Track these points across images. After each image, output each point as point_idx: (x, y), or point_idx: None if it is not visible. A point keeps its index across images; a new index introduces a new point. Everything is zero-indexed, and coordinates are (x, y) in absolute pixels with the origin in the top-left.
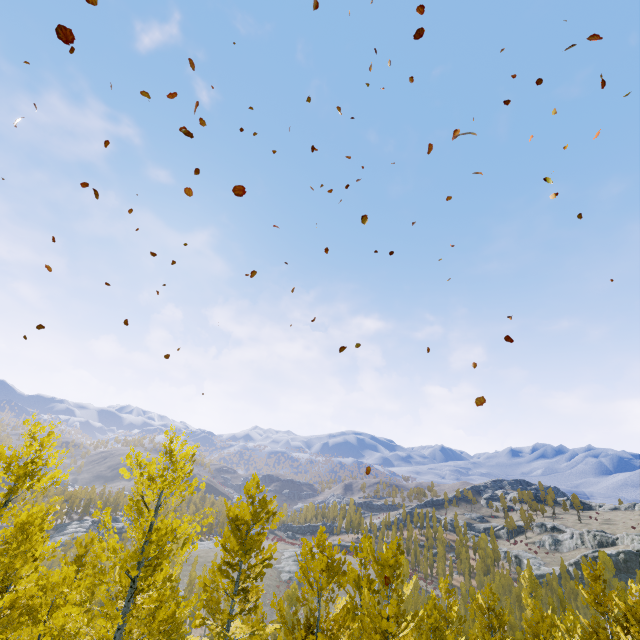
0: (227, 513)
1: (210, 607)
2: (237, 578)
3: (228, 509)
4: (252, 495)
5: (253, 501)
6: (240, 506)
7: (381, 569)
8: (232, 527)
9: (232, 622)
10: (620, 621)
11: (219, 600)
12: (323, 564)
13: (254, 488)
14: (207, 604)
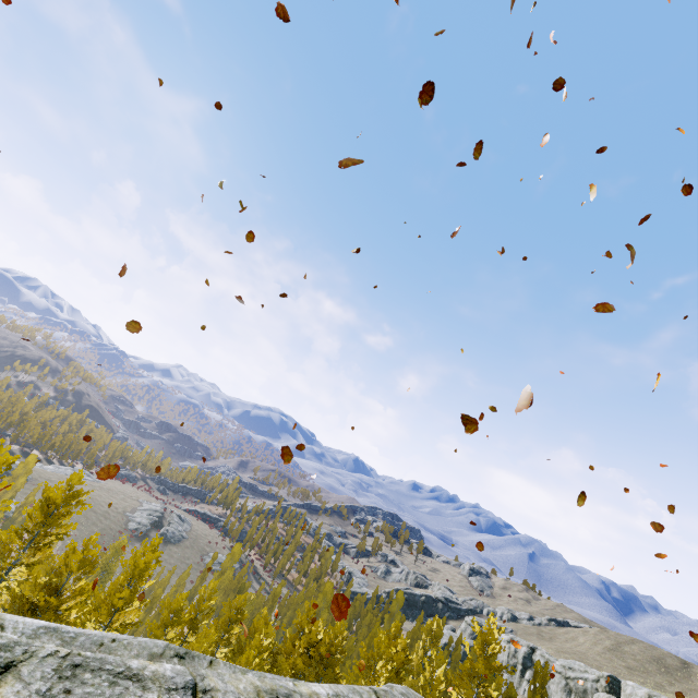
0: (45, 491)
1: (1, 553)
2: (32, 540)
3: (46, 489)
4: (72, 485)
5: (71, 489)
6: (60, 488)
7: (134, 568)
8: (42, 504)
9: (18, 566)
10: (366, 641)
11: (12, 549)
12: (79, 558)
13: (76, 480)
14: None
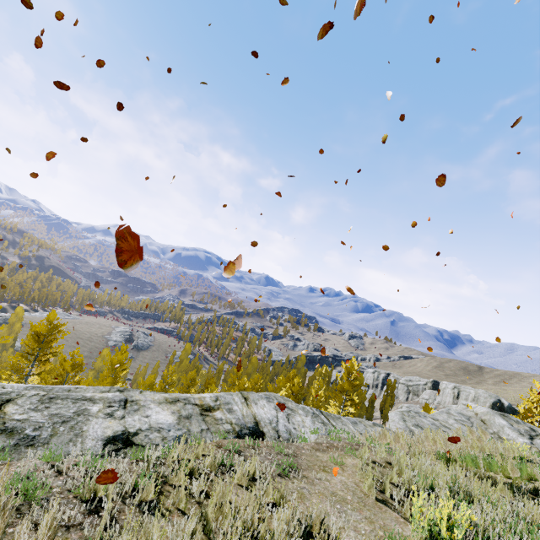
0: (32, 328)
1: (17, 370)
2: (35, 359)
3: (32, 326)
4: (50, 321)
5: (51, 324)
6: (42, 325)
7: (111, 365)
8: (33, 336)
9: (32, 376)
10: None
11: (23, 367)
12: (70, 364)
13: (52, 318)
14: (15, 368)
